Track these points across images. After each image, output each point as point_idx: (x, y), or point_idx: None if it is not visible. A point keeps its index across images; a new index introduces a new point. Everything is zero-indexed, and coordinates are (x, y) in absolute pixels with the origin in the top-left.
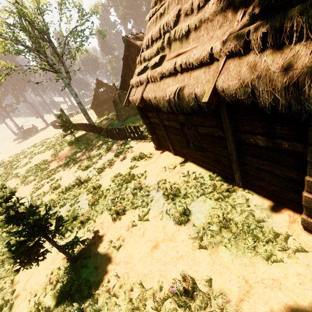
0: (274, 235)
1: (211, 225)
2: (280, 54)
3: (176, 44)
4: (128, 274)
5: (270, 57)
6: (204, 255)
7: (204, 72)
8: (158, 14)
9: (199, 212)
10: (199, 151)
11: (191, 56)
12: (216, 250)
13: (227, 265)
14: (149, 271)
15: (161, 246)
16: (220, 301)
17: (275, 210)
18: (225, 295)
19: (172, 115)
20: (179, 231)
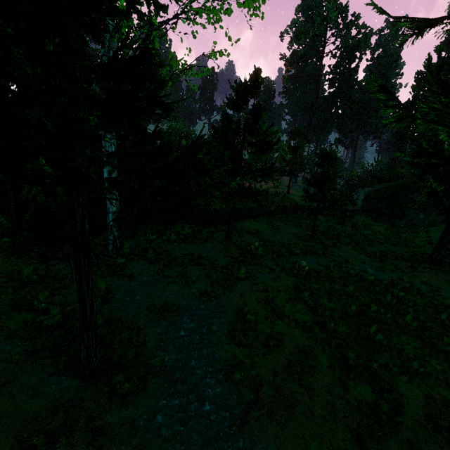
0: None
1: None
2: None
3: None
4: None
5: None
6: None
7: None
8: None
9: None
10: None
11: None
12: None
13: None
14: None
15: None
16: None
17: None
18: None
19: None
20: None
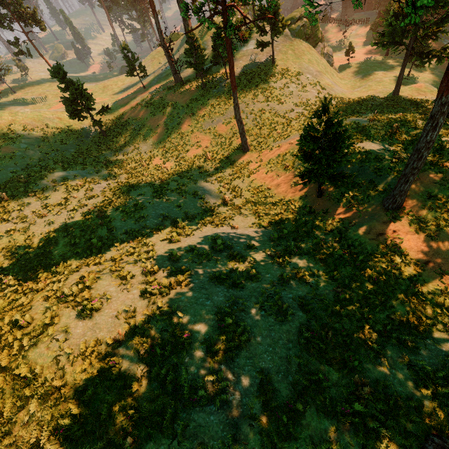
0: None
1: None
2: None
3: None
4: None
5: None
6: None
7: None
8: None
9: None
10: None
11: None
12: None
13: None
14: None
15: None
16: None
17: None
18: None
19: None
20: None
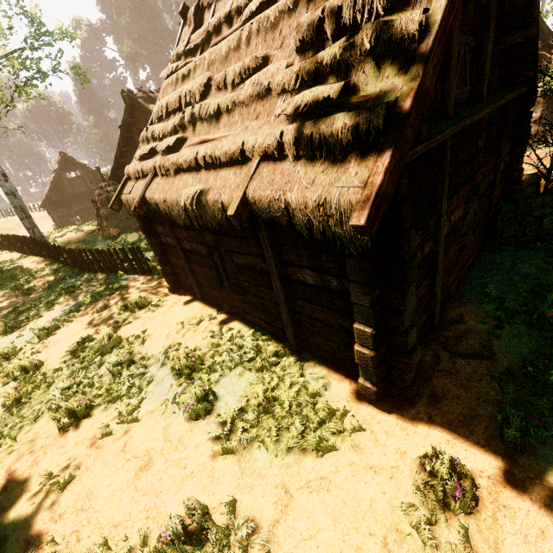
0: (329, 413)
1: (247, 412)
2: (312, 167)
3: (202, 125)
4: (79, 533)
5: (303, 169)
6: (230, 464)
7: (234, 173)
8: (180, 74)
9: (231, 393)
10: (238, 293)
11: (218, 147)
12: (248, 452)
13: (262, 472)
14: (126, 515)
15: (156, 464)
16: (244, 533)
17: (334, 378)
18: (254, 521)
19: (196, 233)
20: (192, 430)
